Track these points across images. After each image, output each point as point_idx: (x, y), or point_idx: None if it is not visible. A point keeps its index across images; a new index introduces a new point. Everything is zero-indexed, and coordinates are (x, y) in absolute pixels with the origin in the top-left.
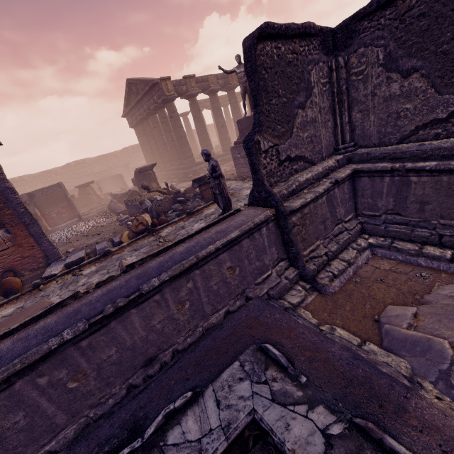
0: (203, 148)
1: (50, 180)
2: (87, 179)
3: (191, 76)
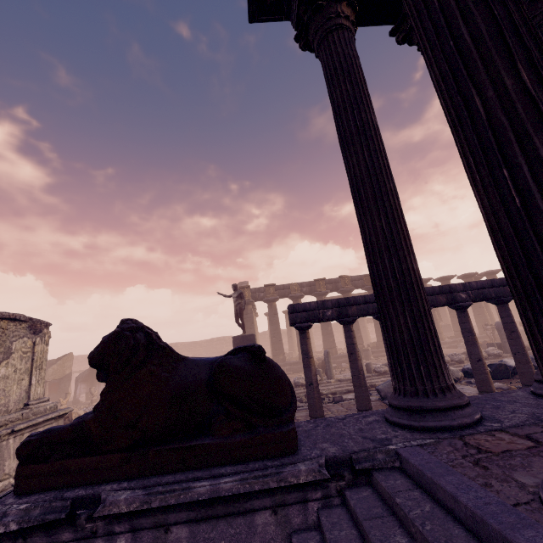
0: (272, 351)
1: (193, 350)
2: (217, 355)
3: (271, 284)
